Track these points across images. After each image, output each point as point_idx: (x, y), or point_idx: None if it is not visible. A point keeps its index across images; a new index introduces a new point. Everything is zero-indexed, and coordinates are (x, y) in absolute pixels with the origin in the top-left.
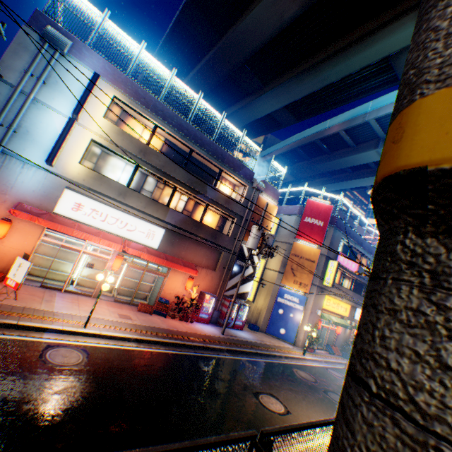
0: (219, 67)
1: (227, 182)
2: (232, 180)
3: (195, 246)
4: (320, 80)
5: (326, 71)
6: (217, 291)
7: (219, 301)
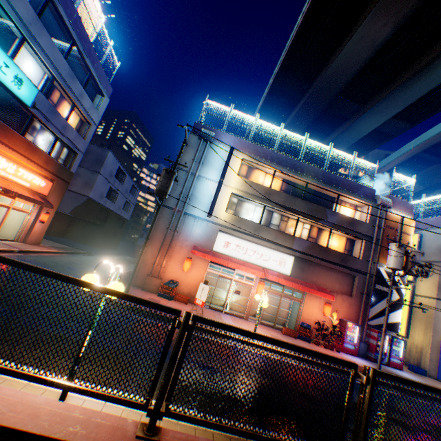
0: (312, 108)
1: (345, 205)
2: (350, 202)
3: (324, 271)
4: (435, 77)
5: None
6: (357, 319)
7: (363, 331)
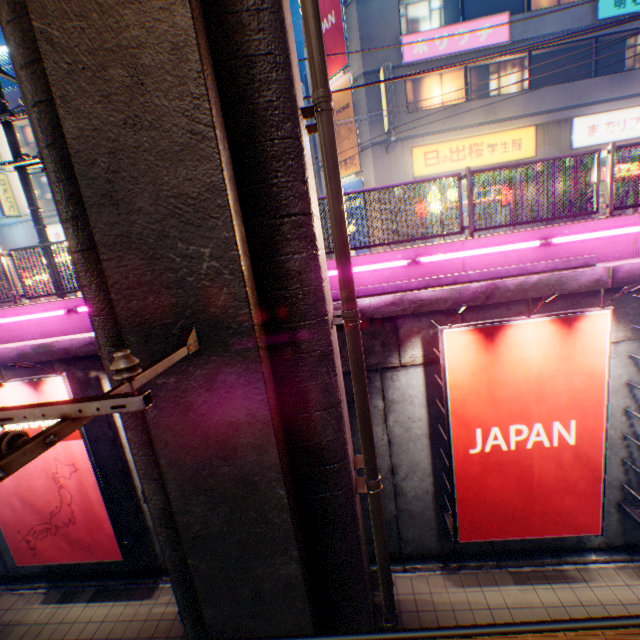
0: None
1: None
2: None
3: None
4: None
5: None
6: None
7: None
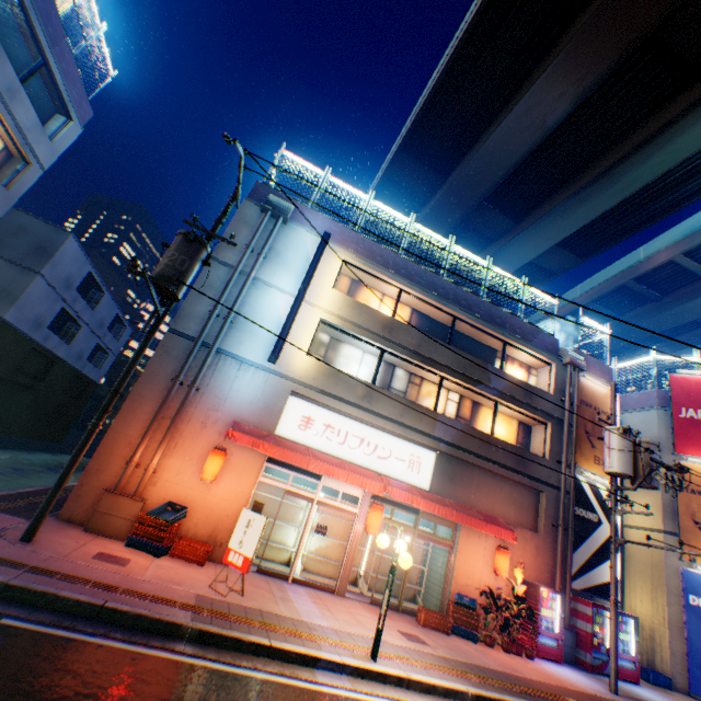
0: (445, 215)
1: (513, 362)
2: (521, 357)
3: (489, 482)
4: (620, 187)
5: (631, 171)
6: (551, 579)
7: (565, 603)
